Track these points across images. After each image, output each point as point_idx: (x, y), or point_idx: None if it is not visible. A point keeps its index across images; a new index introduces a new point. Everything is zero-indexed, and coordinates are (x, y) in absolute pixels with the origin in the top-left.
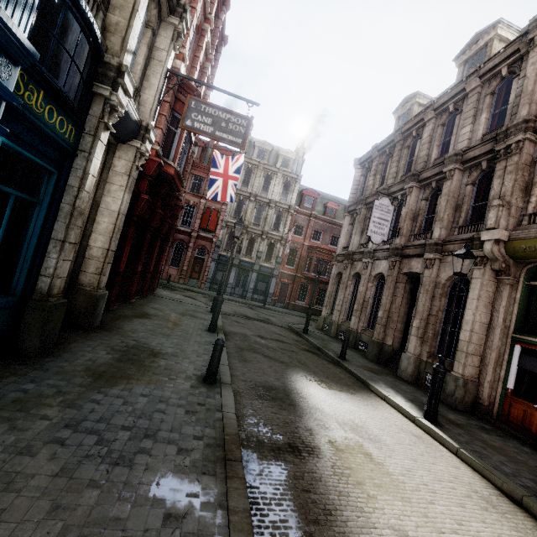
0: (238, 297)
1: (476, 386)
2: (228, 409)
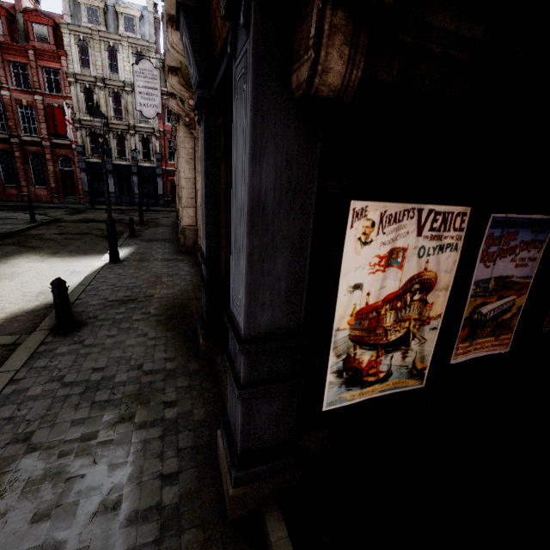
0: (127, 205)
1: (194, 232)
2: None
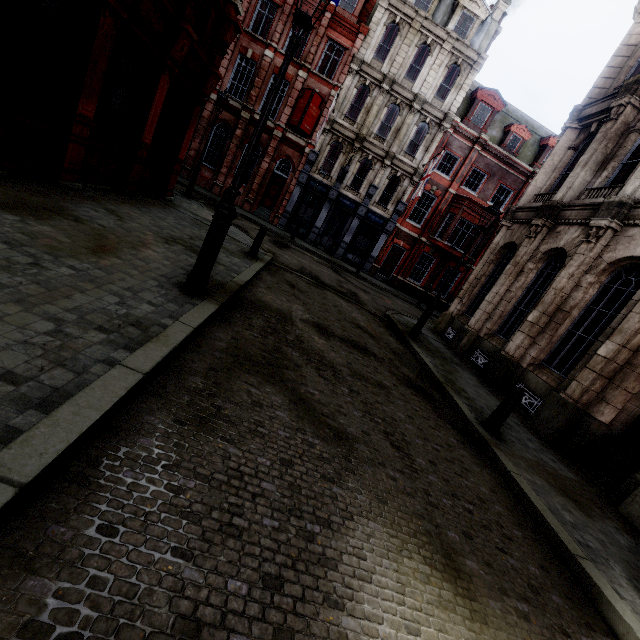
0: (324, 251)
1: None
2: None
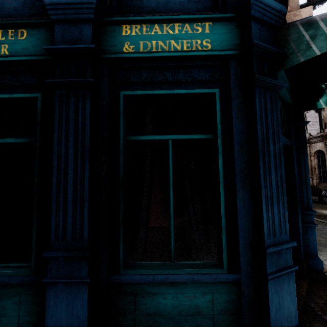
0: None
1: None
2: (325, 221)
